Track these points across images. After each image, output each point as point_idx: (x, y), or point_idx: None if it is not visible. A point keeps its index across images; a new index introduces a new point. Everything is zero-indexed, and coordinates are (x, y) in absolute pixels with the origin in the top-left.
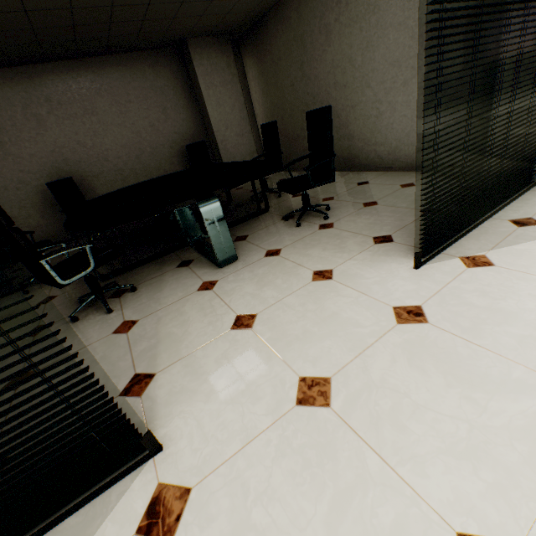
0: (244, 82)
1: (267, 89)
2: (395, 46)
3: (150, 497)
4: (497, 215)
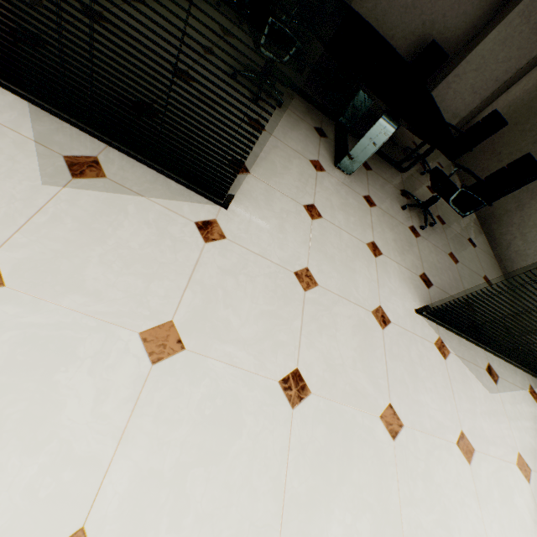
0: None
1: None
2: None
3: (208, 219)
4: (489, 354)
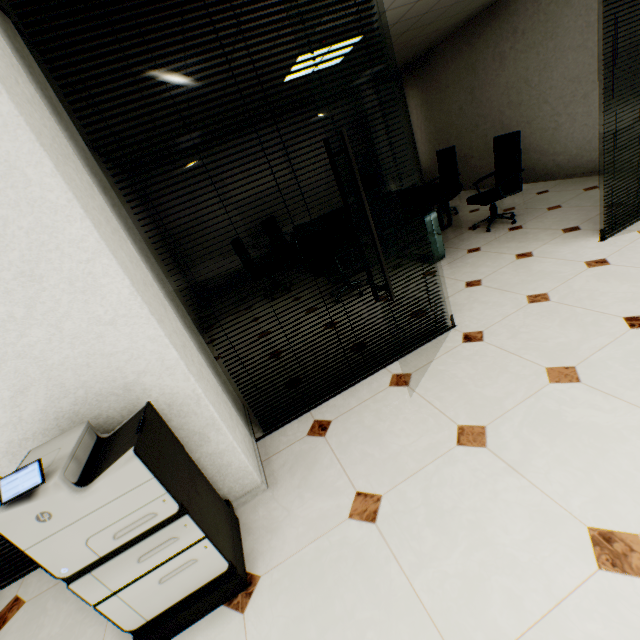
0: (405, 112)
1: (431, 115)
2: (574, 65)
3: (461, 336)
4: None
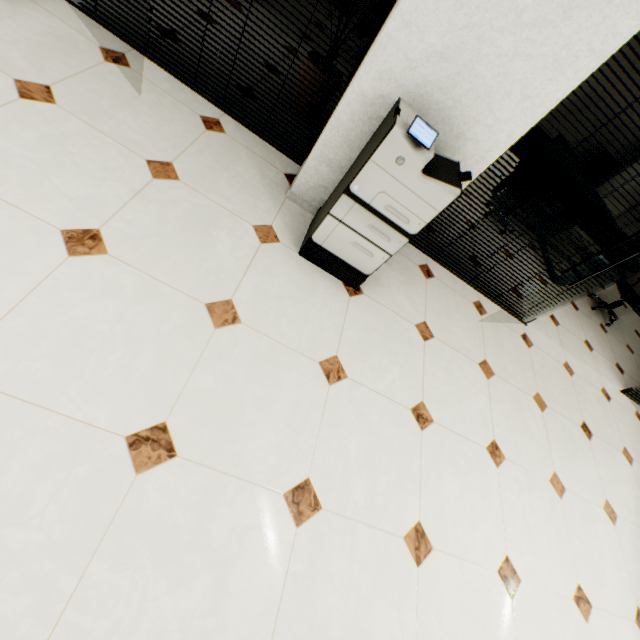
0: None
1: None
2: None
3: (523, 333)
4: None
